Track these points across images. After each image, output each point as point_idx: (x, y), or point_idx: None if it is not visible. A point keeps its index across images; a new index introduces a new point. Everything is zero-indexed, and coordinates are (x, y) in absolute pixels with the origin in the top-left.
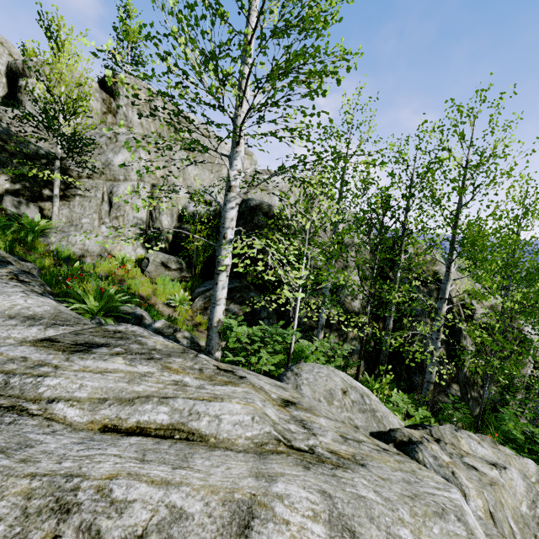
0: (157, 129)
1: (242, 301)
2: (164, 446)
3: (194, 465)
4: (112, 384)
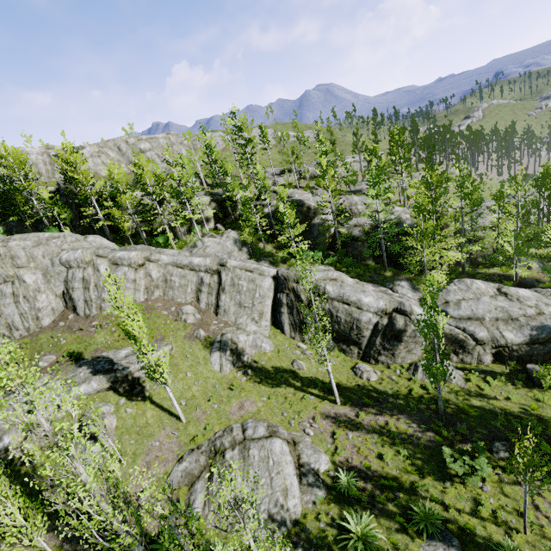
0: None
1: (7, 226)
2: None
3: None
4: None
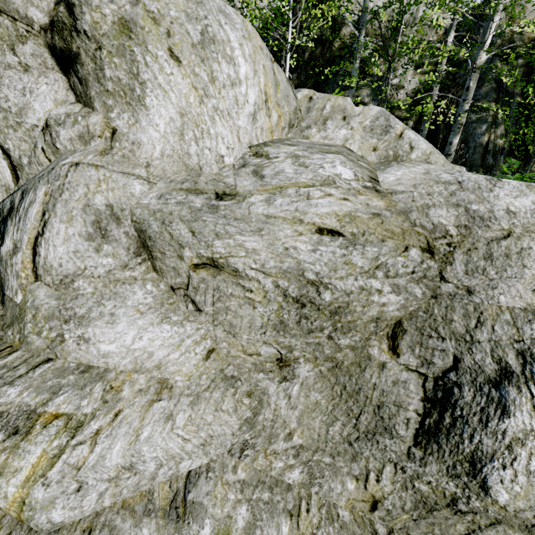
0: None
1: None
2: None
3: None
4: None
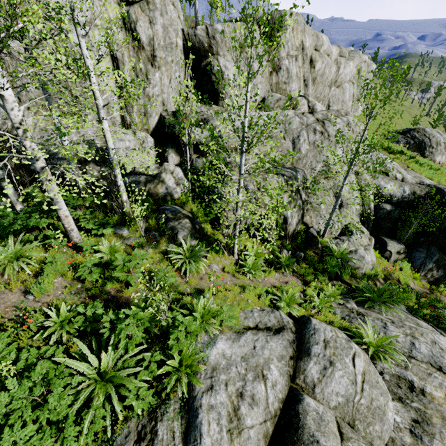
0: (305, 73)
1: (445, 266)
2: None
3: None
4: None
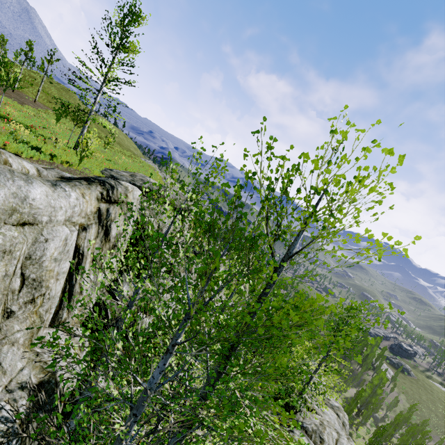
0: None
1: None
2: (339, 442)
3: (342, 442)
4: (331, 441)
